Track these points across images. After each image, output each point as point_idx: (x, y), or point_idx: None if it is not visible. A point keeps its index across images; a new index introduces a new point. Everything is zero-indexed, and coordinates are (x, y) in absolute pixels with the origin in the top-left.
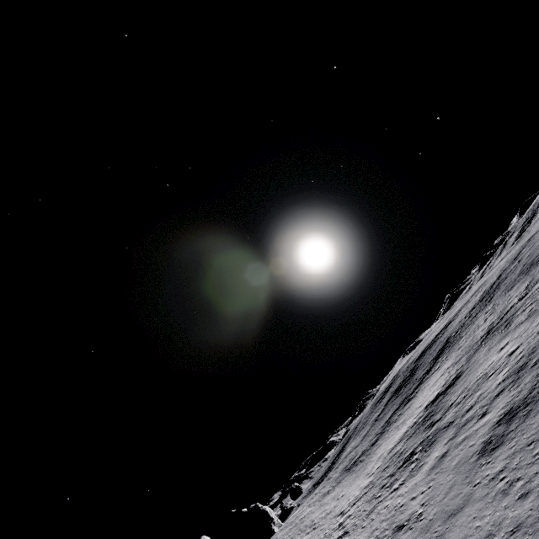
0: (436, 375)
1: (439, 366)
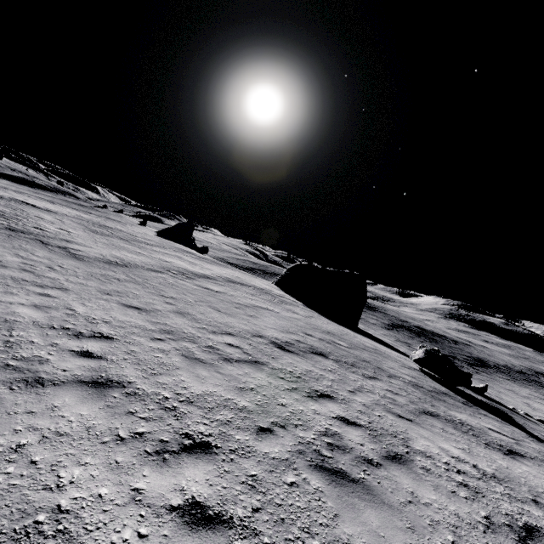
0: (521, 388)
1: (509, 380)
